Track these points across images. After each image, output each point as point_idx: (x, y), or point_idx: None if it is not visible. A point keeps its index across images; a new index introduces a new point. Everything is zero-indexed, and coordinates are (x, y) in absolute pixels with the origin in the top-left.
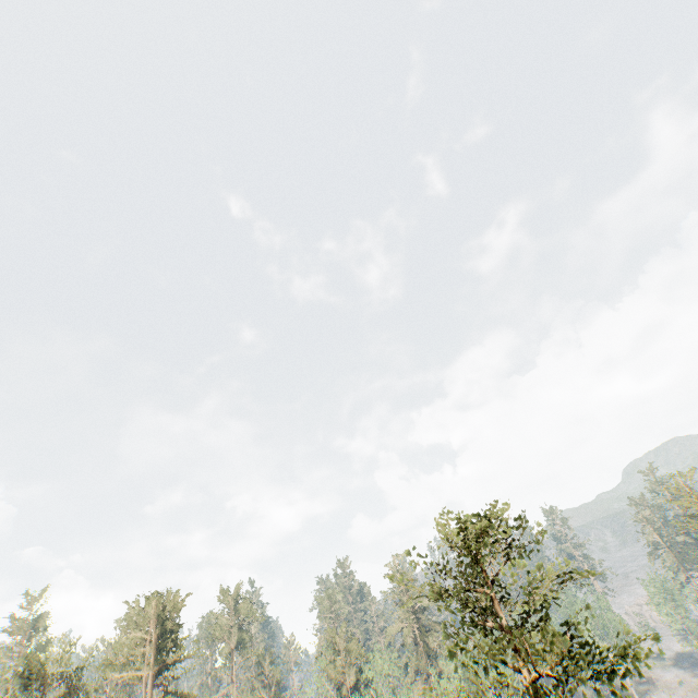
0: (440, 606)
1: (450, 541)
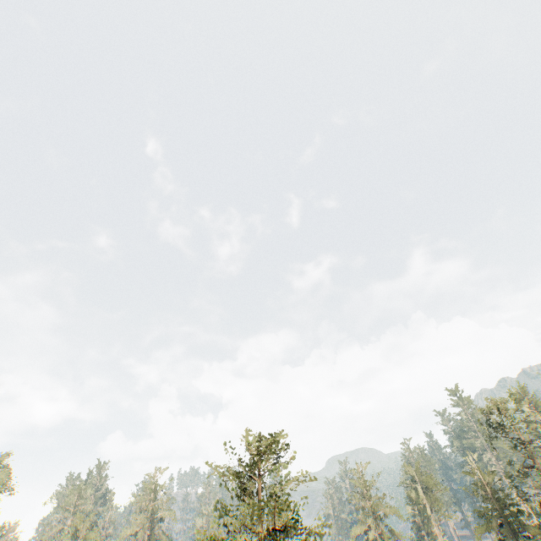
0: (230, 480)
1: (247, 446)
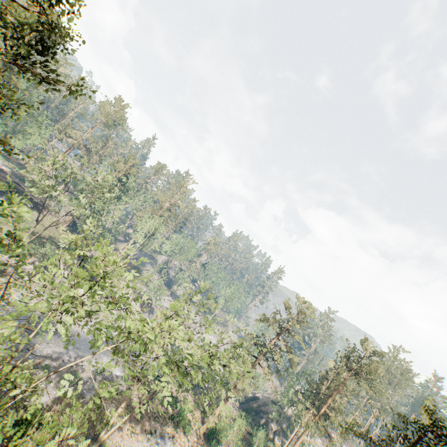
0: None
1: None
